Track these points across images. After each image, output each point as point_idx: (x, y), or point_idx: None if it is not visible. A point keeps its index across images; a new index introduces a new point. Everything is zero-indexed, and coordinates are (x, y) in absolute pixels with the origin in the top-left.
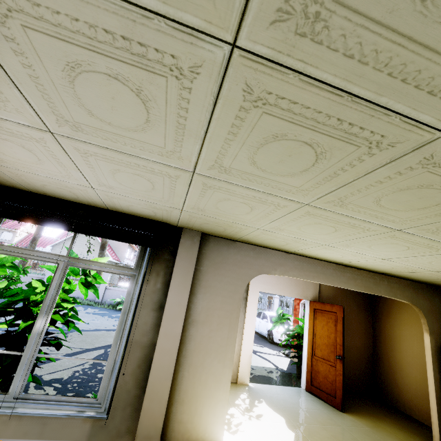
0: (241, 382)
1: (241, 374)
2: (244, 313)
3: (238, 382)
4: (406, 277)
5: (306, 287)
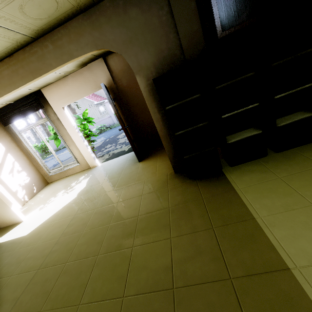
0: (92, 166)
1: (90, 163)
2: (66, 129)
3: (91, 167)
4: (53, 19)
5: (95, 77)
